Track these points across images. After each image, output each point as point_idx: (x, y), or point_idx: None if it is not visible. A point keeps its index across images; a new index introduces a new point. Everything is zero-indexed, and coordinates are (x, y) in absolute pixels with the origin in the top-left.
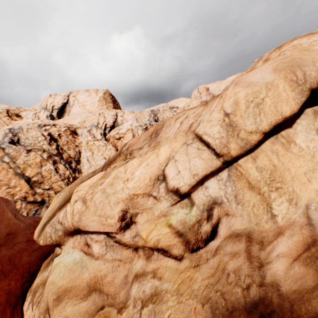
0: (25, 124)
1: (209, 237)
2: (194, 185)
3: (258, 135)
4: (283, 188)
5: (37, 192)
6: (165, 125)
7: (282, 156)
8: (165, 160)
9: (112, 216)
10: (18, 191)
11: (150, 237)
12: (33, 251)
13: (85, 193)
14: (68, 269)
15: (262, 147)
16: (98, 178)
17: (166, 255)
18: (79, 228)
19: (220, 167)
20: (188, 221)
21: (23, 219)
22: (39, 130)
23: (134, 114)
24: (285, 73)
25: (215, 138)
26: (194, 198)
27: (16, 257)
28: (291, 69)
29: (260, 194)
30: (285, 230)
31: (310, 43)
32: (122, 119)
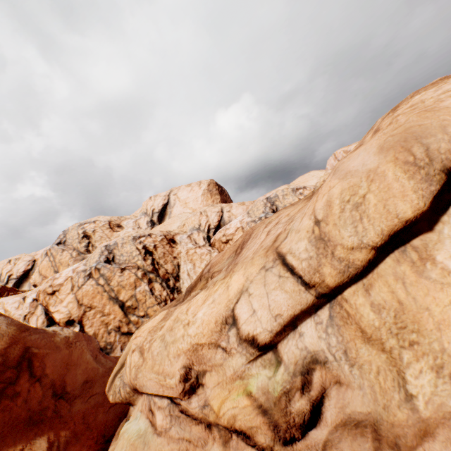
0: (120, 239)
1: (308, 422)
2: (279, 331)
3: (365, 252)
4: (421, 344)
5: (131, 320)
6: (252, 235)
7: (412, 285)
8: (236, 294)
9: (172, 375)
10: (112, 319)
11: (223, 409)
12: (110, 407)
13: (143, 340)
14: (131, 443)
15: (379, 269)
16: (159, 319)
17: (249, 443)
18: (137, 388)
19: (316, 303)
20: (272, 390)
21: (104, 362)
22: (134, 243)
23: (245, 205)
24: (394, 153)
25: (302, 260)
26: (281, 350)
27: (91, 413)
28: (404, 145)
29: (385, 350)
30: (436, 427)
31: (437, 98)
32: (230, 214)
